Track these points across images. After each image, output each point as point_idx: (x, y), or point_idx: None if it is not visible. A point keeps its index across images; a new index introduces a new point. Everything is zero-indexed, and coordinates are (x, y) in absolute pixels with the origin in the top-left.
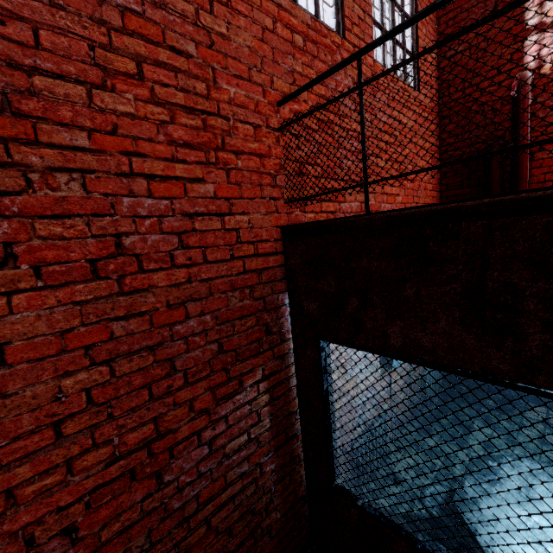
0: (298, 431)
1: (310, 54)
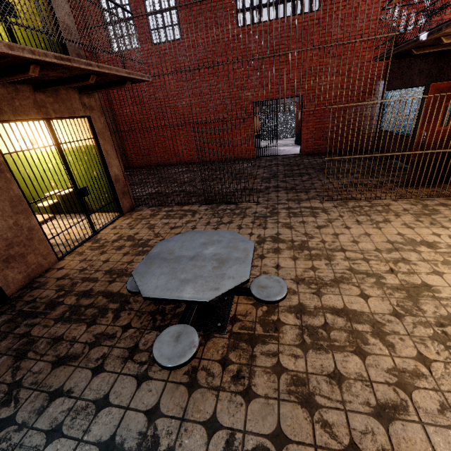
0: (376, 119)
1: (416, 4)
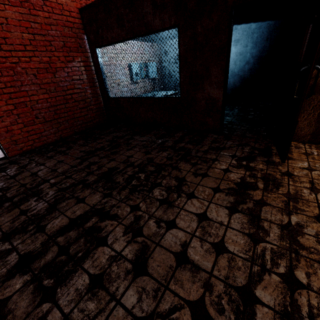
0: (98, 86)
1: None
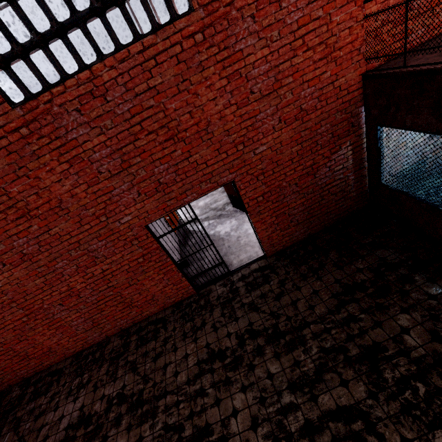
0: (365, 166)
1: None
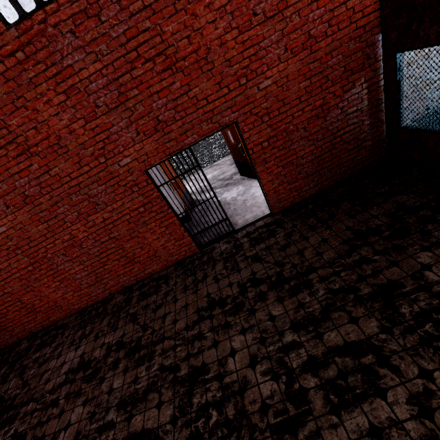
0: (383, 108)
1: None
